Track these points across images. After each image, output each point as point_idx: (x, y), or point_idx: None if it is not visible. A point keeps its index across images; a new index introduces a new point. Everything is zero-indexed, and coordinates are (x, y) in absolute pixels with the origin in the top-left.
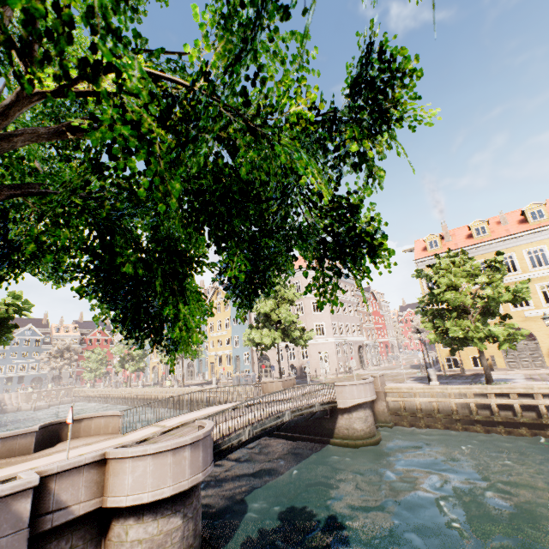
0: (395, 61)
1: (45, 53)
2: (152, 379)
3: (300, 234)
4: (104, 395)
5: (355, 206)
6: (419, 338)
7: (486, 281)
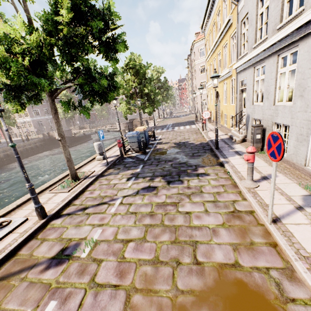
0: None
1: None
2: None
3: None
4: None
5: None
6: None
7: (128, 79)
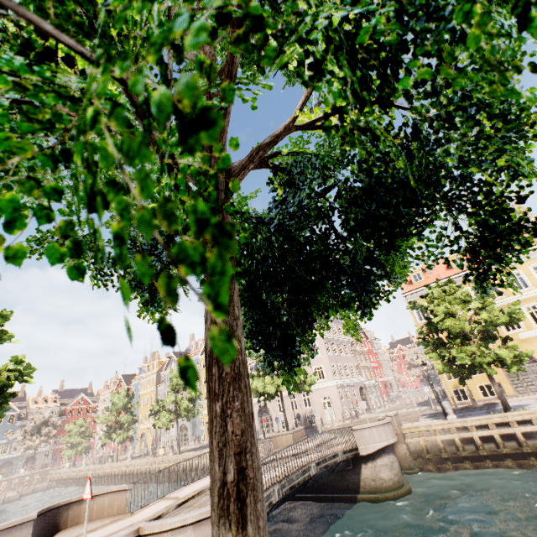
0: (523, 97)
1: (421, 81)
2: (140, 449)
3: (459, 230)
4: (86, 475)
5: (523, 198)
6: (426, 370)
7: (479, 306)
